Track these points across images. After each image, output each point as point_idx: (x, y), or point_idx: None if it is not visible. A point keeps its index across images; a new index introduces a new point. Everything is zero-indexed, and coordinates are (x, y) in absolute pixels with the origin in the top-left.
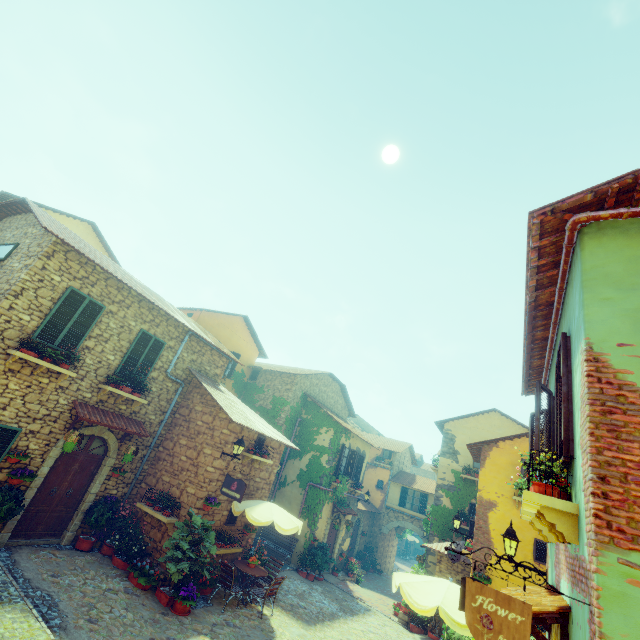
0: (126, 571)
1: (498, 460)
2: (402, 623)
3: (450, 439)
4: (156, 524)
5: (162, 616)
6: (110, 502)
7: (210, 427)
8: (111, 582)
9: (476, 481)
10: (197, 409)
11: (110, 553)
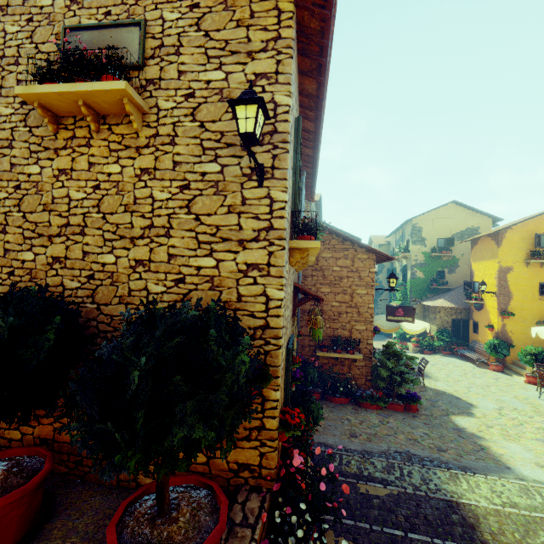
0: (349, 403)
1: (512, 238)
2: (416, 352)
3: (418, 231)
4: (336, 362)
5: (418, 419)
6: (309, 362)
7: (352, 270)
8: (368, 416)
9: (442, 256)
10: (325, 256)
11: (319, 397)
